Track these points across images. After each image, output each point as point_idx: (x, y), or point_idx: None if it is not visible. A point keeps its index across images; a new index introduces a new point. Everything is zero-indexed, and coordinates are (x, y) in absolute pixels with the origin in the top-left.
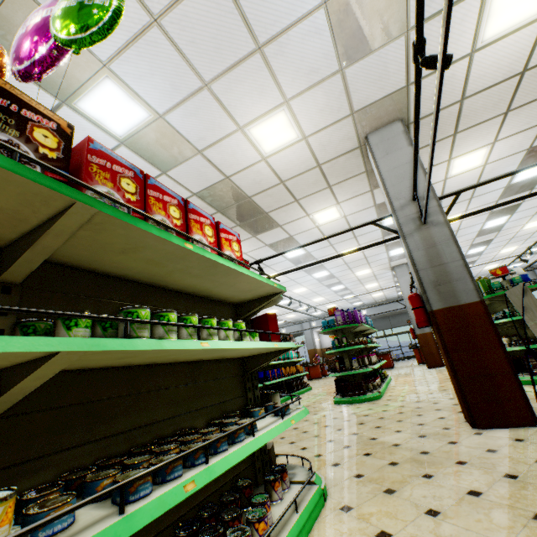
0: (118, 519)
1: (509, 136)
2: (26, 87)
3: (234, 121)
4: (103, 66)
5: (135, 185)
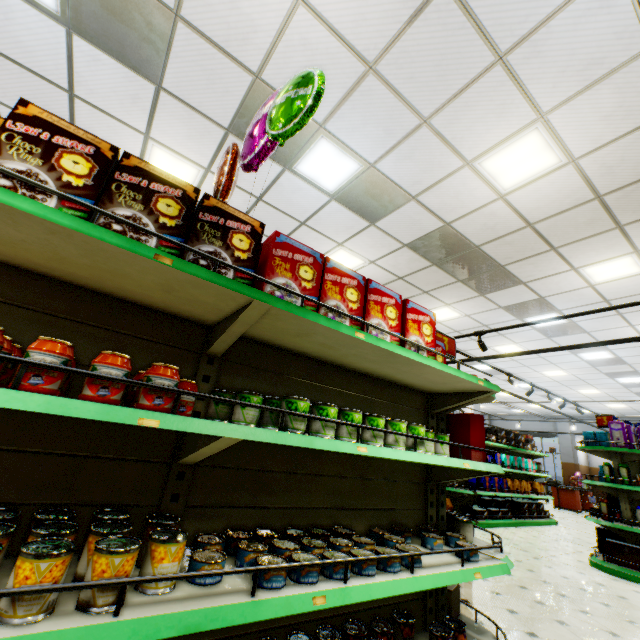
0: (248, 600)
1: None
2: None
3: (459, 156)
4: (319, 128)
5: (313, 271)
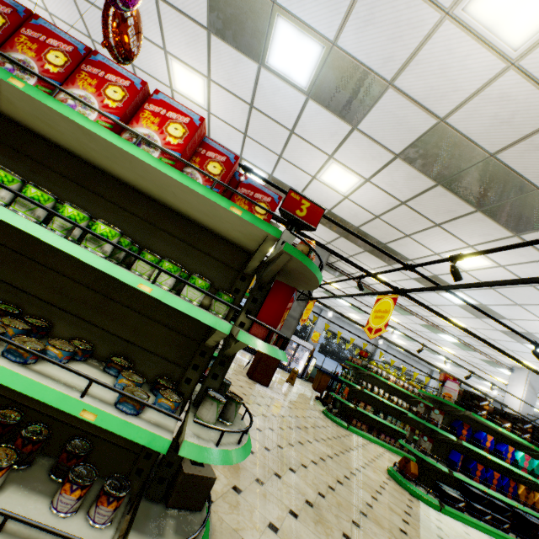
0: None
1: None
2: (239, 60)
3: (432, 3)
4: (273, 4)
5: (6, 21)
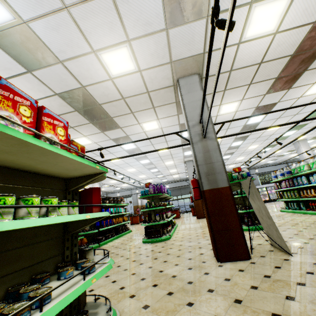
0: None
1: (249, 98)
2: None
3: (89, 44)
4: None
5: None
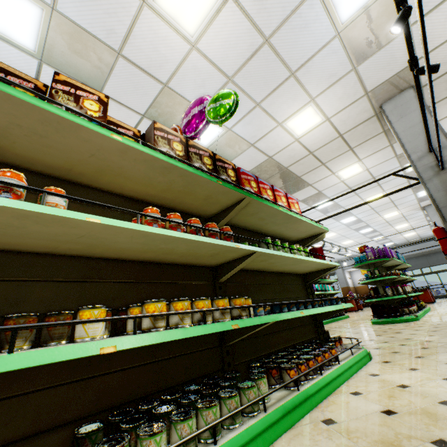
0: (282, 313)
1: None
2: None
3: (275, 121)
4: None
5: (255, 183)
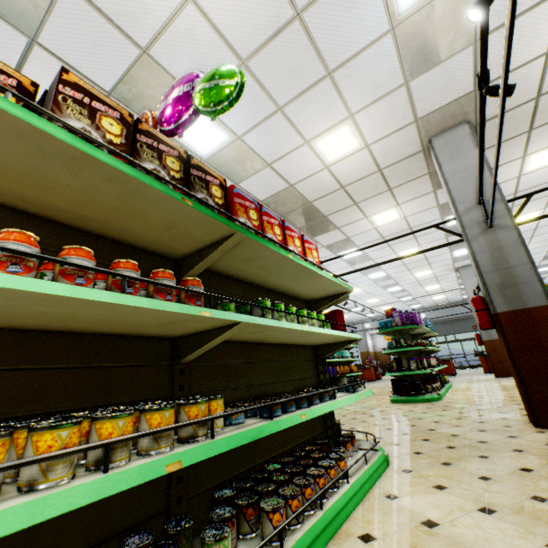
0: (272, 421)
1: None
2: None
3: (302, 136)
4: None
5: (256, 213)
